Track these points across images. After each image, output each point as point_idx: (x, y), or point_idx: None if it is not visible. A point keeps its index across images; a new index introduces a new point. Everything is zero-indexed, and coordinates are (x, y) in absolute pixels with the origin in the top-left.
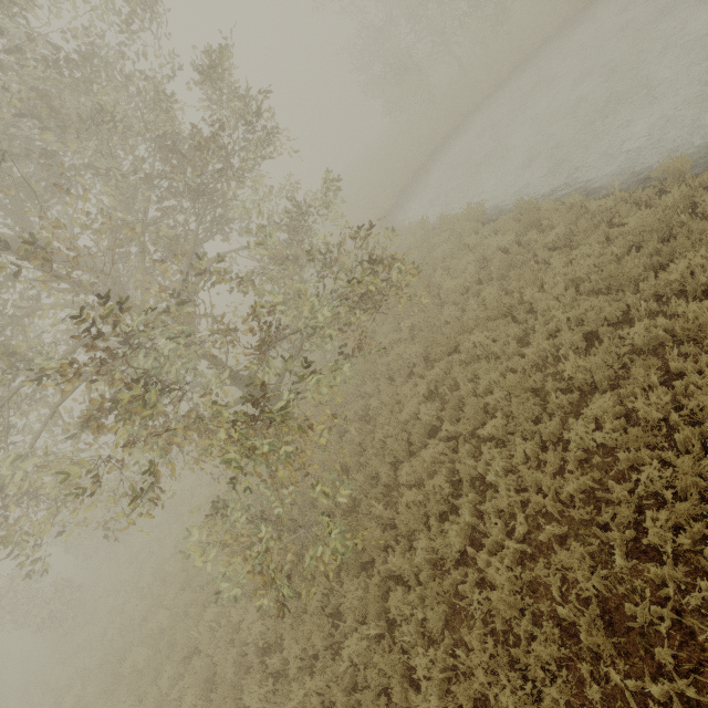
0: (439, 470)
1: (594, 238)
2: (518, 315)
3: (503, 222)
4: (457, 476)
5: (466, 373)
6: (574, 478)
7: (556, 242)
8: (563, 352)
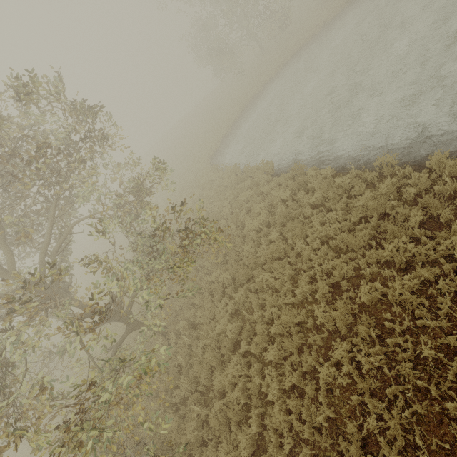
0: (238, 382)
1: (339, 206)
2: (291, 258)
3: (284, 179)
4: (248, 391)
5: (257, 300)
6: (323, 407)
7: (316, 202)
8: (318, 297)
